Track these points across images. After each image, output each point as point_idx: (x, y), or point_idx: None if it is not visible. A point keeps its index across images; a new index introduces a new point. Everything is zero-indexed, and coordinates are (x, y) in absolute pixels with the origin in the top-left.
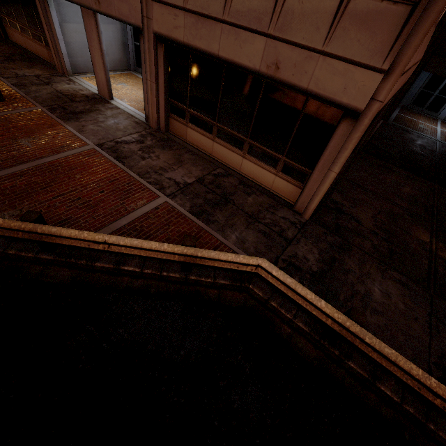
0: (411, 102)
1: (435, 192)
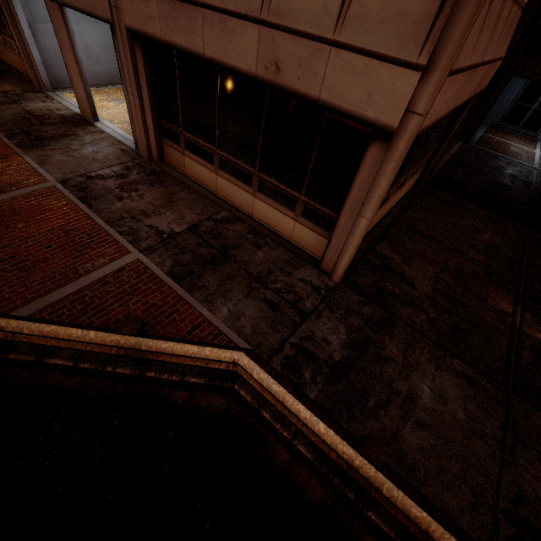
0: (502, 118)
1: (525, 240)
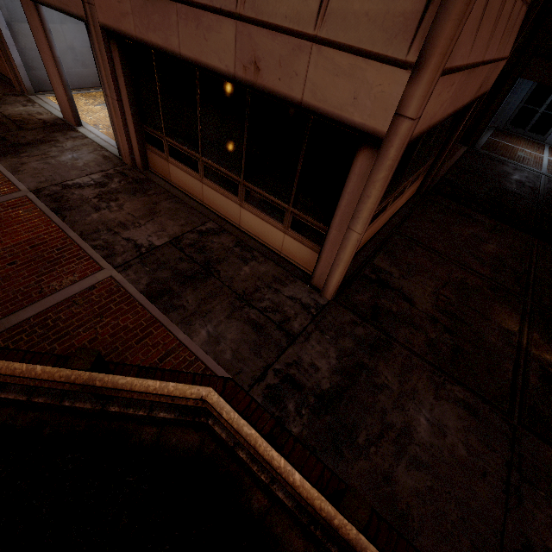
0: (509, 121)
1: (533, 250)
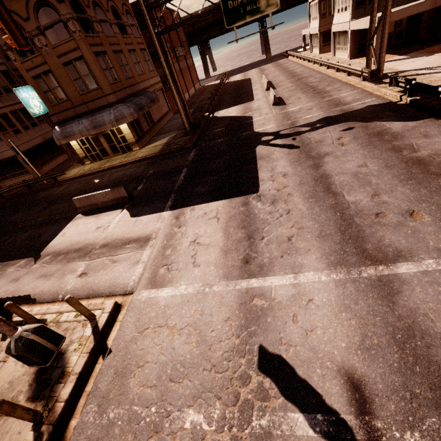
0: None
1: None
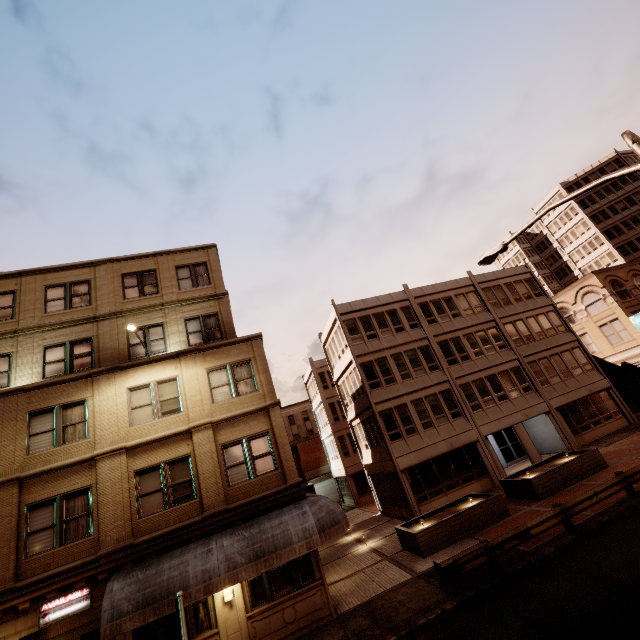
0: None
1: None
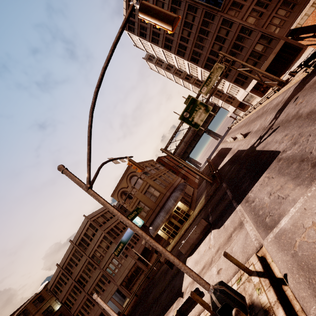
0: None
1: None
